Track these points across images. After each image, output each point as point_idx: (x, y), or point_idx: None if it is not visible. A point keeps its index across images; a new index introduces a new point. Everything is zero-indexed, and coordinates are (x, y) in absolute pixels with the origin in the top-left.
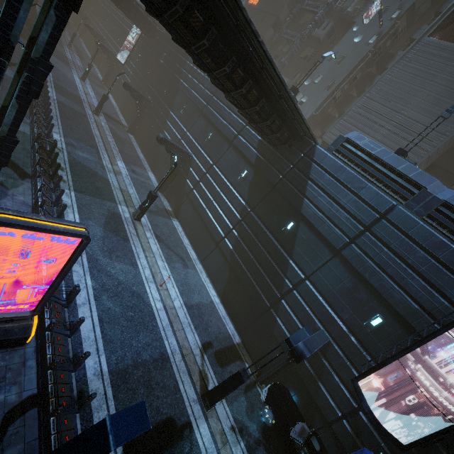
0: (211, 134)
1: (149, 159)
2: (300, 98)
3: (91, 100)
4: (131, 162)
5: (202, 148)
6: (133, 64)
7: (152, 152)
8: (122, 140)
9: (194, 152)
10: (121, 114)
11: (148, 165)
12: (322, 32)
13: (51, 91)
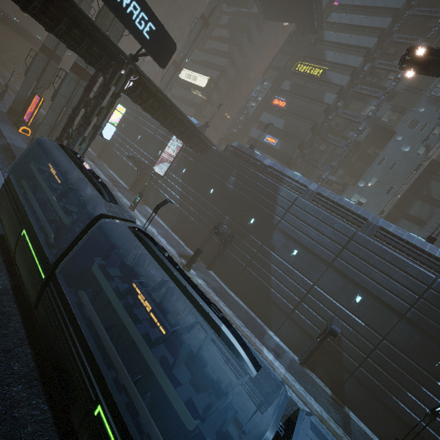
0: (361, 297)
1: (253, 307)
2: (358, 199)
3: (162, 243)
4: (258, 332)
5: (347, 309)
6: (175, 176)
7: (255, 298)
8: (223, 295)
9: (340, 317)
10: (177, 237)
11: (257, 317)
12: (361, 137)
13: (156, 273)
